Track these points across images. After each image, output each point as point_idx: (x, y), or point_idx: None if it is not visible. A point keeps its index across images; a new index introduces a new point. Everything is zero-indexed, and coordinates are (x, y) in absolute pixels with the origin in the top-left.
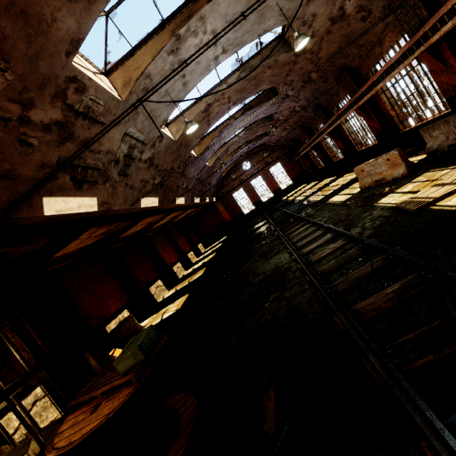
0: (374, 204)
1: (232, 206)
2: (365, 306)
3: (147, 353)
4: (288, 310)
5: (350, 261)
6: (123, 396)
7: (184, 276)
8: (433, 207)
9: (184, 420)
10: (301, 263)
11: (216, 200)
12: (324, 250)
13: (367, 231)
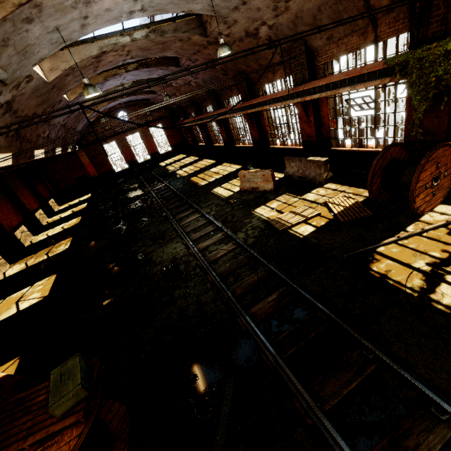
0: (252, 212)
1: (100, 160)
2: (257, 310)
3: (88, 387)
4: (196, 308)
5: (241, 266)
6: (73, 439)
7: (35, 245)
8: (290, 231)
9: (115, 426)
10: (201, 260)
11: (79, 148)
12: (219, 250)
13: (250, 239)
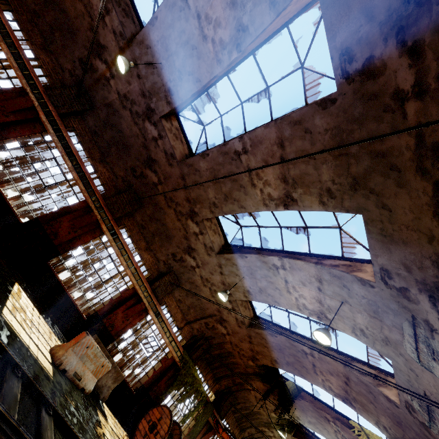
0: None
1: None
2: None
3: None
4: None
5: None
6: None
7: None
8: None
9: None
10: None
11: None
12: None
13: None
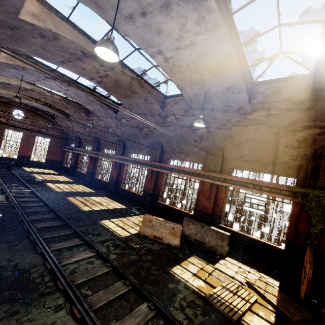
0: (171, 272)
1: None
2: None
3: None
4: None
5: None
6: None
7: None
8: (246, 324)
9: None
10: None
11: None
12: None
13: None
